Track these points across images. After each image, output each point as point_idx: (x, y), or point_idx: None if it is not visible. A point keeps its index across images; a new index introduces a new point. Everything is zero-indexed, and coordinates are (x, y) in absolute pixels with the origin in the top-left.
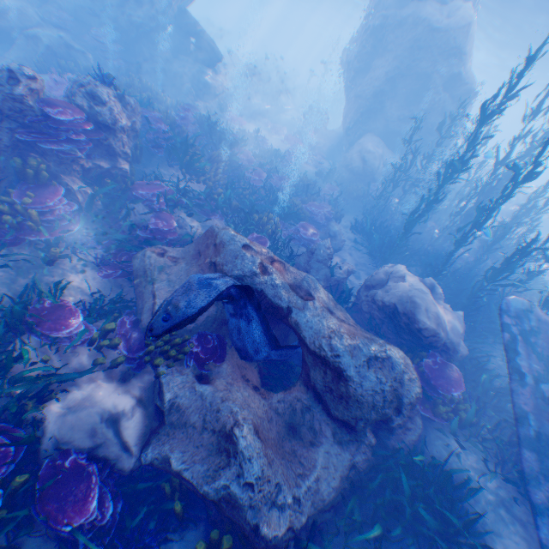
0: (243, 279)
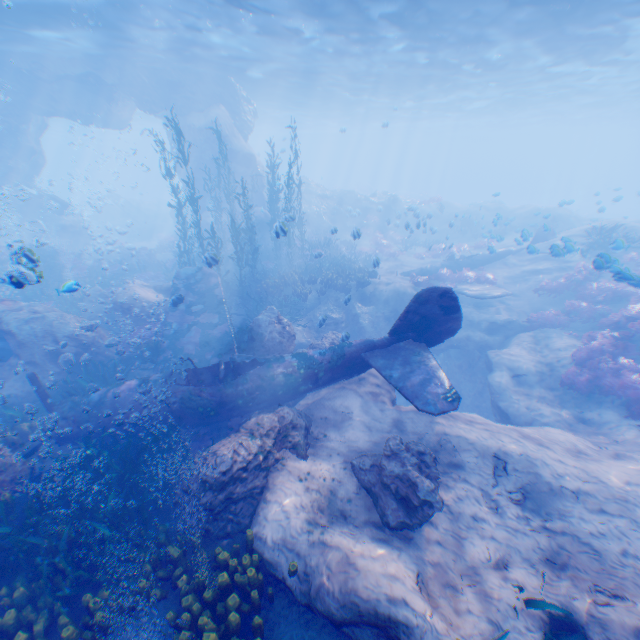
0: None
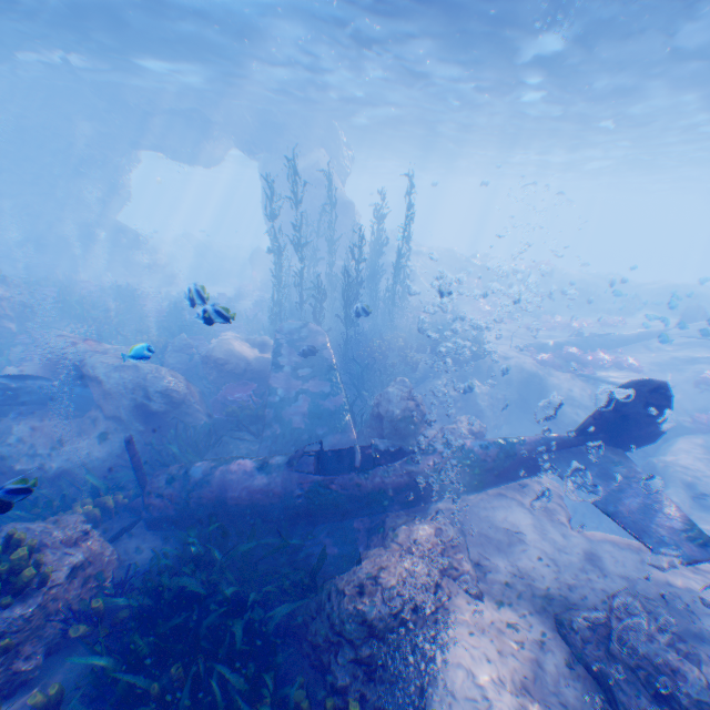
0: (53, 353)
